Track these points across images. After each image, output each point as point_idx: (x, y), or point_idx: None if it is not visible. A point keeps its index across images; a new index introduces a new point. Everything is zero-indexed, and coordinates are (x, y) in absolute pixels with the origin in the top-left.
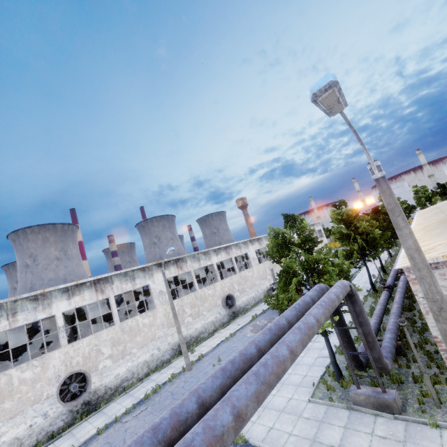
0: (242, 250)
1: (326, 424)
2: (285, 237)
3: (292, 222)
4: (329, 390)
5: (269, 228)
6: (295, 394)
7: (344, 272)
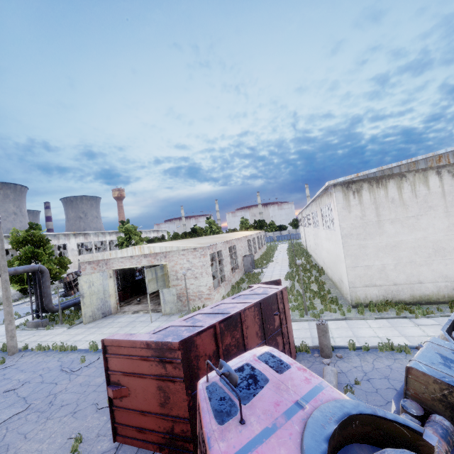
0: (61, 241)
1: (1, 336)
2: (28, 236)
3: (34, 228)
4: (26, 325)
5: (13, 229)
6: (4, 329)
7: (65, 263)
